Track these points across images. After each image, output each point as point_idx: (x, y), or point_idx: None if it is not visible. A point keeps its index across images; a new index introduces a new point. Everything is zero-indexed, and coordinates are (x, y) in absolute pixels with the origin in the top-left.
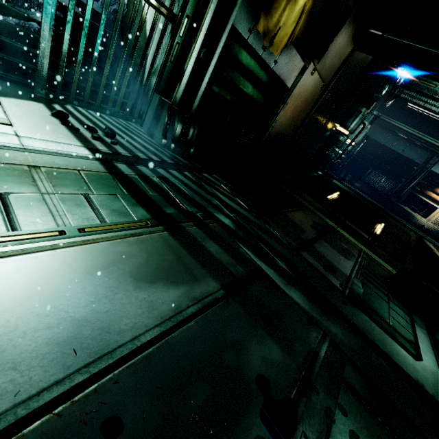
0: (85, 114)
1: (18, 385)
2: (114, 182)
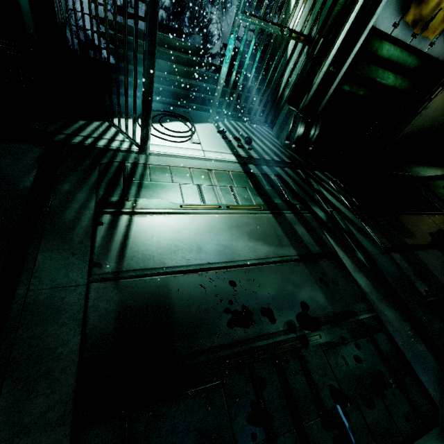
0: (235, 126)
1: (207, 259)
2: (246, 179)
